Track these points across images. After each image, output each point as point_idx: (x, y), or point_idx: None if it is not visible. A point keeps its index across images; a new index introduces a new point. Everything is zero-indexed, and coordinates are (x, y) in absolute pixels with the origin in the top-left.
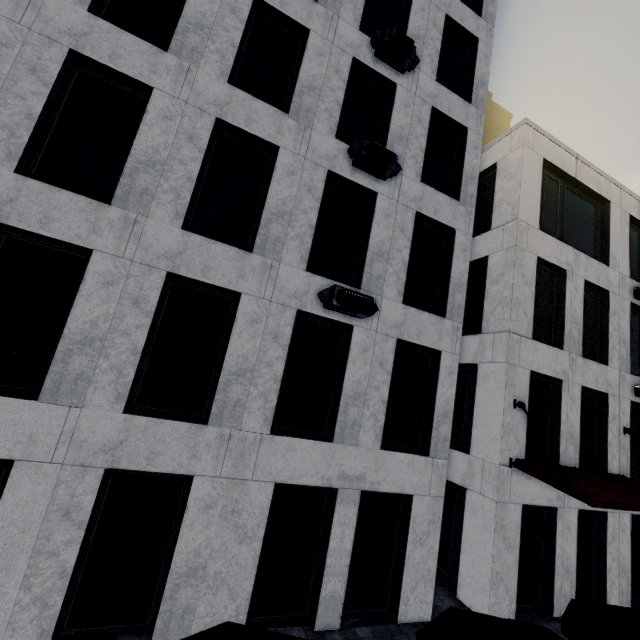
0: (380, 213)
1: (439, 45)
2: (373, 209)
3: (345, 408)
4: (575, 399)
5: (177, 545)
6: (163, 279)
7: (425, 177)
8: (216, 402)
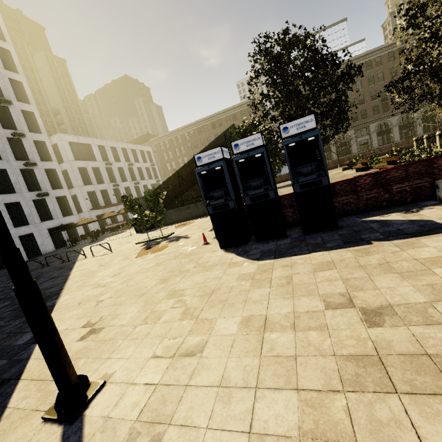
0: (37, 173)
1: (25, 121)
2: (34, 172)
3: (53, 213)
4: (100, 193)
5: (37, 242)
6: (4, 205)
7: (41, 158)
8: (29, 221)
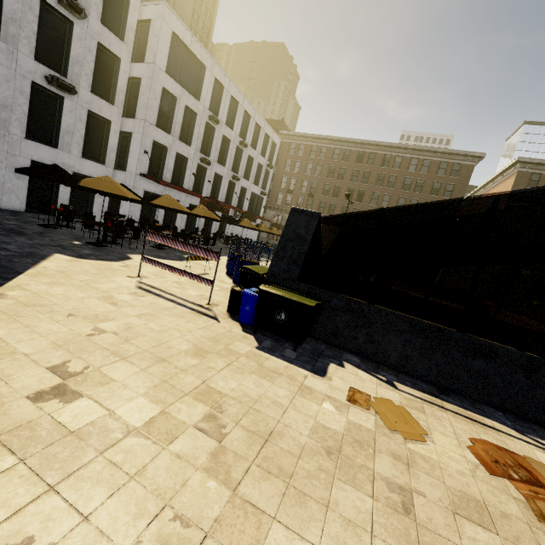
0: (76, 37)
1: None
2: (72, 32)
3: (63, 136)
4: (173, 157)
5: None
6: None
7: (104, 18)
8: None
